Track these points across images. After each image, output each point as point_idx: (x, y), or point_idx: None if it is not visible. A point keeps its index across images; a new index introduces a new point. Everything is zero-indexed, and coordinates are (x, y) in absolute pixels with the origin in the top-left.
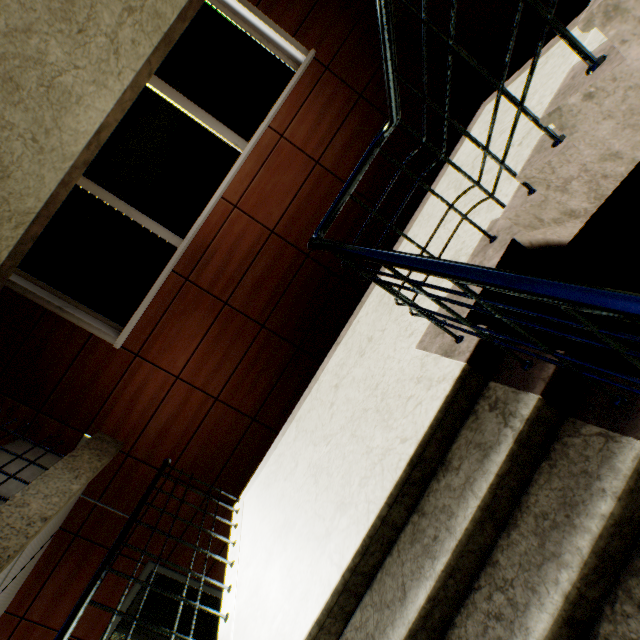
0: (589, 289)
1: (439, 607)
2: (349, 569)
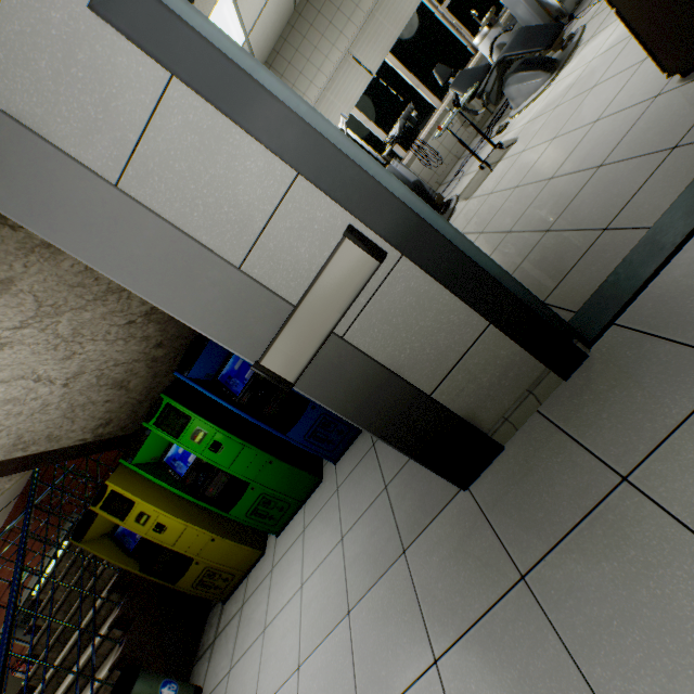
0: (27, 511)
1: (80, 561)
2: (67, 545)
